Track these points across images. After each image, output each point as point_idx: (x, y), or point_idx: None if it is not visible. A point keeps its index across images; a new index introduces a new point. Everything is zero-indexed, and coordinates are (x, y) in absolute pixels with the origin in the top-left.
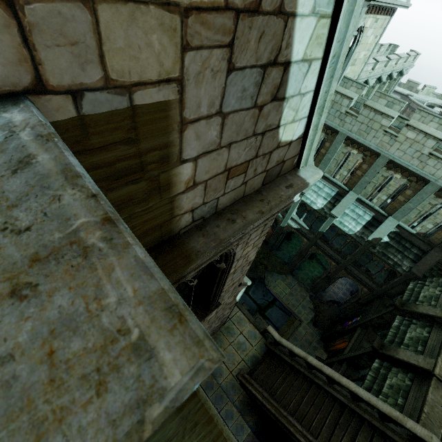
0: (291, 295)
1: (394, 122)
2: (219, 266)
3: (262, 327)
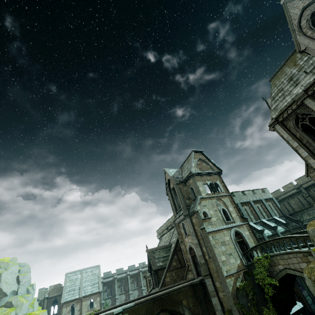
0: None
1: None
2: None
3: None
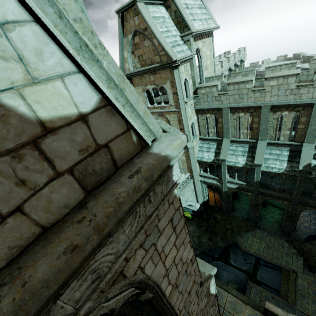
0: (269, 248)
1: (256, 84)
2: (144, 297)
3: (260, 305)
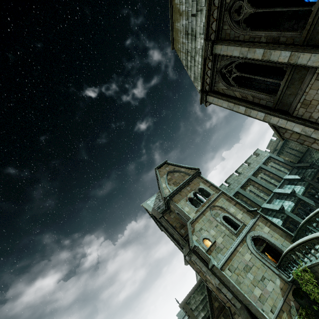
0: None
1: None
2: None
3: None
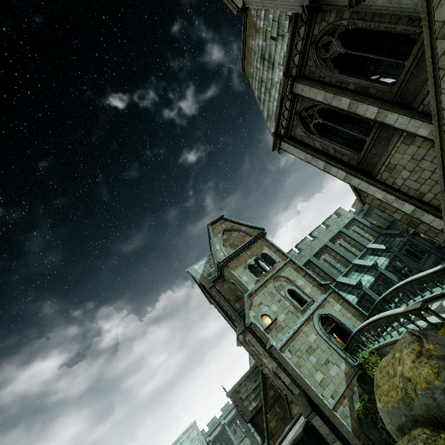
0: None
1: None
2: None
3: None
